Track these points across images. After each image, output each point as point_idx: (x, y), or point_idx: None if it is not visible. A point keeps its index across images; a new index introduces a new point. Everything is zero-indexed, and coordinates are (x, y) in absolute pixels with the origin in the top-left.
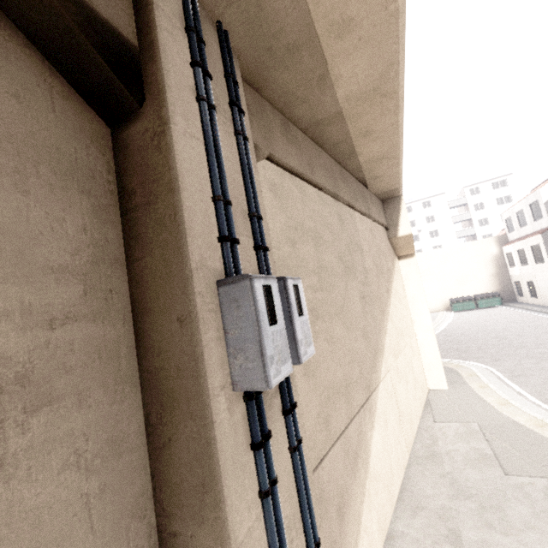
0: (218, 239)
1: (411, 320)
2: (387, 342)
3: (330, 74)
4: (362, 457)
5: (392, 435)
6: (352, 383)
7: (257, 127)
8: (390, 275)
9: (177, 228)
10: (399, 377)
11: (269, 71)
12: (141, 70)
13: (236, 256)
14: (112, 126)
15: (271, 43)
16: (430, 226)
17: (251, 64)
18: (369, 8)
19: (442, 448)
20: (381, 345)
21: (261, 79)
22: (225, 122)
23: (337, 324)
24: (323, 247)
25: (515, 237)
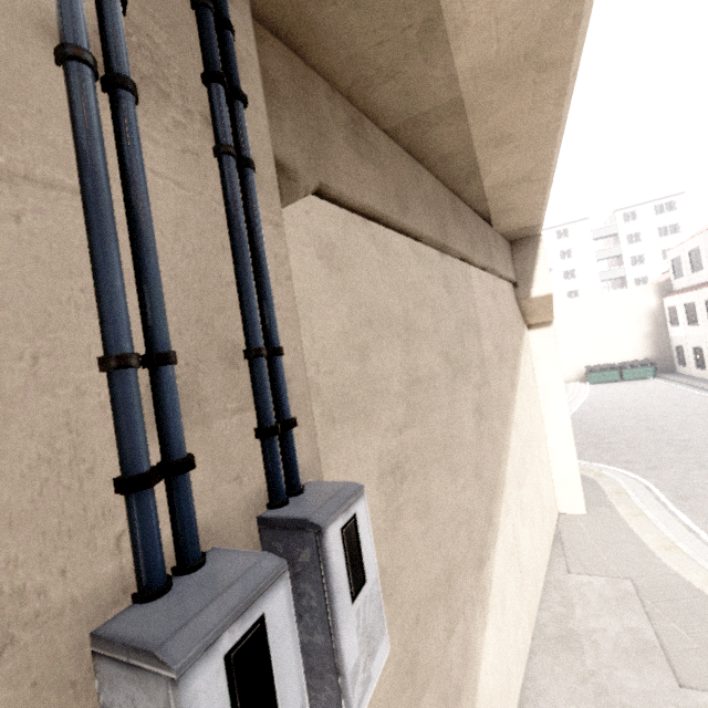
0: (115, 484)
1: (541, 417)
2: (509, 467)
3: (446, 17)
4: (468, 688)
5: (511, 617)
6: (456, 567)
7: (293, 128)
8: (517, 357)
9: None
10: (523, 515)
11: (318, 6)
12: None
13: (182, 508)
14: None
15: None
16: (565, 264)
17: None
18: None
19: (580, 623)
20: (501, 477)
21: (303, 24)
22: (185, 124)
23: (437, 475)
24: (418, 342)
25: (682, 285)
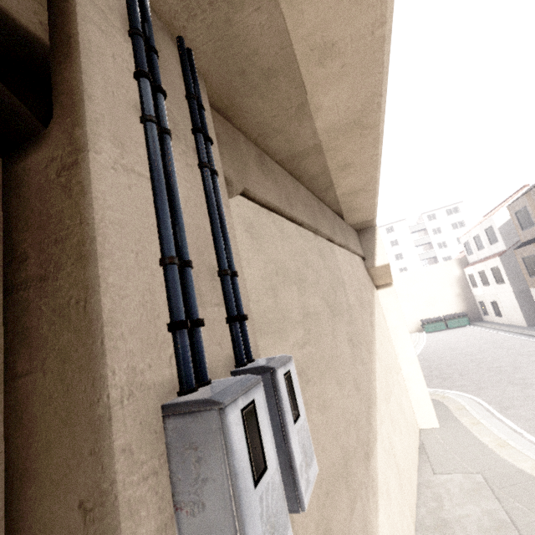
0: (169, 326)
1: (395, 353)
2: (378, 386)
3: (310, 103)
4: None
5: (396, 507)
6: (350, 456)
7: (228, 158)
8: (372, 307)
9: (88, 324)
10: (393, 425)
11: (241, 98)
12: (51, 74)
13: (199, 347)
14: (4, 154)
15: (244, 66)
16: (394, 249)
17: (220, 90)
18: (354, 32)
19: (450, 512)
20: (373, 392)
21: (233, 106)
22: (186, 152)
23: (329, 383)
24: (307, 289)
25: (474, 259)
